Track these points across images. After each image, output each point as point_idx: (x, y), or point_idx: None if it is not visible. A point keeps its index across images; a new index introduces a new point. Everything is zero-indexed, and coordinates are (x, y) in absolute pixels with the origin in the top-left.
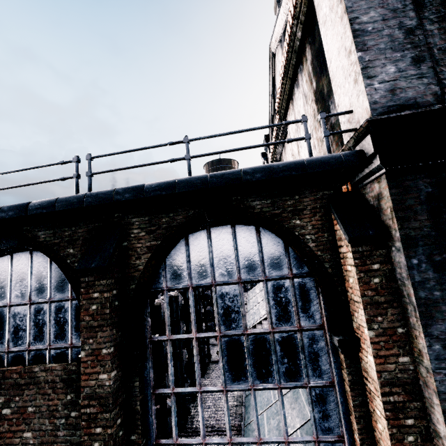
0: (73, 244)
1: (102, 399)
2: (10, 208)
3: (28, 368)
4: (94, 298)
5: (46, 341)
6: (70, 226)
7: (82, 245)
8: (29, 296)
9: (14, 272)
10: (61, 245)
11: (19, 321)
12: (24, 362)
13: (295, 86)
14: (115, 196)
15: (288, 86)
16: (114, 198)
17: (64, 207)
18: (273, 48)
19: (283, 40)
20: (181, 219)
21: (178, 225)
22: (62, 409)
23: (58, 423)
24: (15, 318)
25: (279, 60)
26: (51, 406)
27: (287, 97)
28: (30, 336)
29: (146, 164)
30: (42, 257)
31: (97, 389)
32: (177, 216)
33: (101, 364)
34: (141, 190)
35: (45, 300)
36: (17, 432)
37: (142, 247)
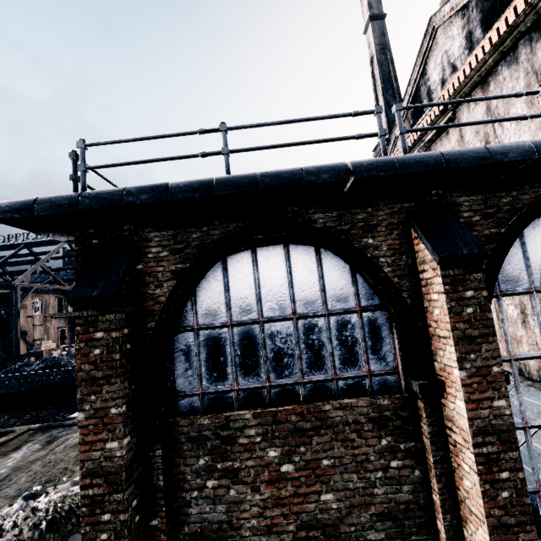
0: (372, 232)
1: (502, 434)
2: (320, 168)
3: (314, 406)
4: (467, 298)
5: (328, 369)
6: (363, 206)
7: (387, 233)
8: (293, 308)
9: (263, 274)
10: (353, 233)
11: (281, 343)
12: (298, 399)
13: (501, 64)
14: (492, 155)
15: (490, 63)
16: (492, 157)
17: (414, 168)
18: (439, 20)
19: (476, 6)
20: (529, 199)
21: (525, 207)
22: (375, 458)
23: (372, 477)
24: (274, 339)
25: (449, 36)
26: (359, 456)
27: (478, 80)
28: (301, 363)
29: (489, 120)
30: (305, 253)
31: (493, 420)
32: (522, 195)
33: (493, 386)
34: (531, 148)
35: (319, 312)
36: (310, 495)
37: (478, 236)
